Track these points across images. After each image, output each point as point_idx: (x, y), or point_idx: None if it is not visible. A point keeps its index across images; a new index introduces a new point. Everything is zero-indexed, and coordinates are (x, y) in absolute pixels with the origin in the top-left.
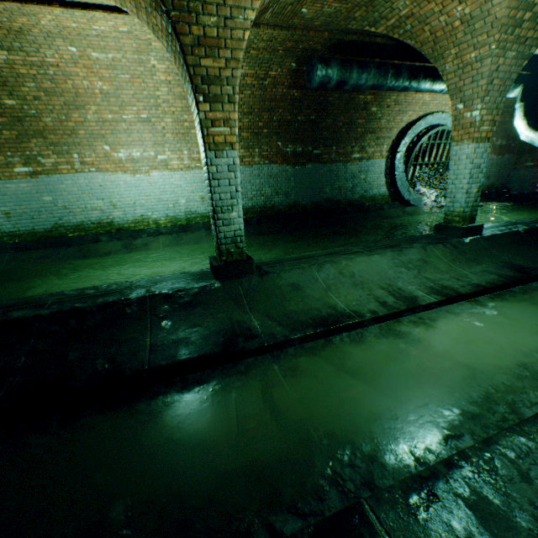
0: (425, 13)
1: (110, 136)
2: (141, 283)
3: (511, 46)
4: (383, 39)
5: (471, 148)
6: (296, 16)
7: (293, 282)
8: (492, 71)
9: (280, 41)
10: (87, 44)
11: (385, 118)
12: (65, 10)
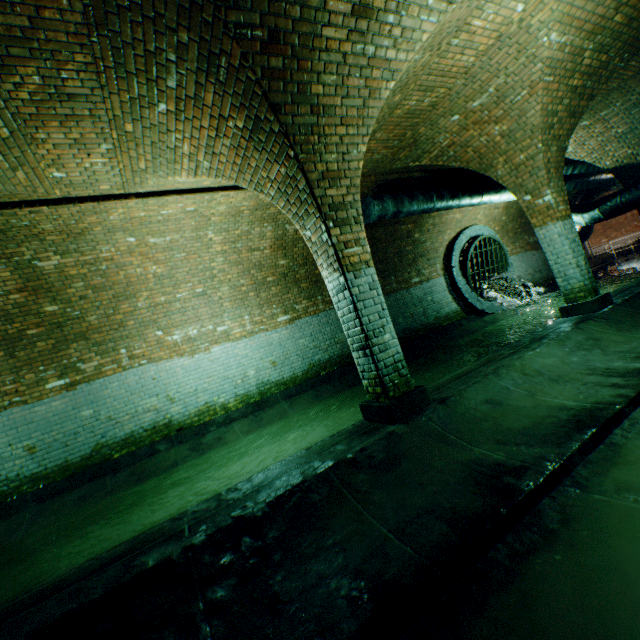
0: (465, 139)
1: (163, 319)
2: (293, 462)
3: (551, 143)
4: (419, 173)
5: (559, 226)
6: None
7: (485, 398)
8: (545, 163)
9: None
10: (147, 231)
11: (428, 241)
12: (140, 200)
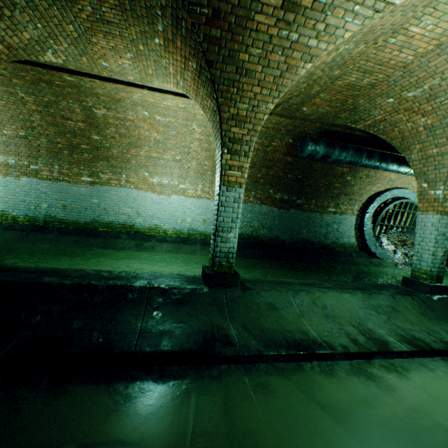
0: (395, 120)
1: (151, 167)
2: (145, 275)
3: None
4: (360, 133)
5: (435, 218)
6: (298, 111)
7: (271, 301)
8: None
9: (283, 125)
10: (155, 111)
11: (357, 186)
12: (150, 92)
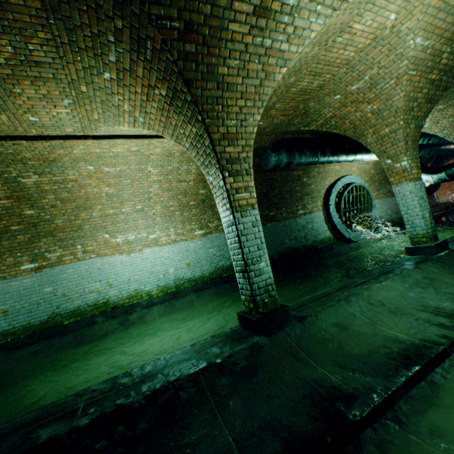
0: (344, 113)
1: (110, 226)
2: (178, 357)
3: (410, 121)
4: (308, 135)
5: (411, 186)
6: None
7: (334, 321)
8: (404, 136)
9: None
10: (102, 162)
11: (313, 184)
12: (95, 141)
